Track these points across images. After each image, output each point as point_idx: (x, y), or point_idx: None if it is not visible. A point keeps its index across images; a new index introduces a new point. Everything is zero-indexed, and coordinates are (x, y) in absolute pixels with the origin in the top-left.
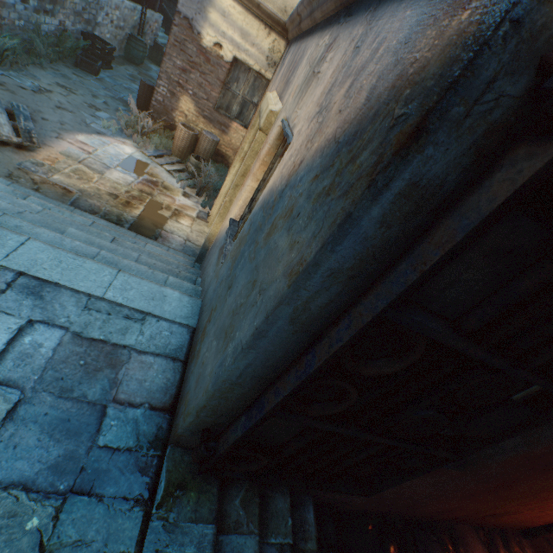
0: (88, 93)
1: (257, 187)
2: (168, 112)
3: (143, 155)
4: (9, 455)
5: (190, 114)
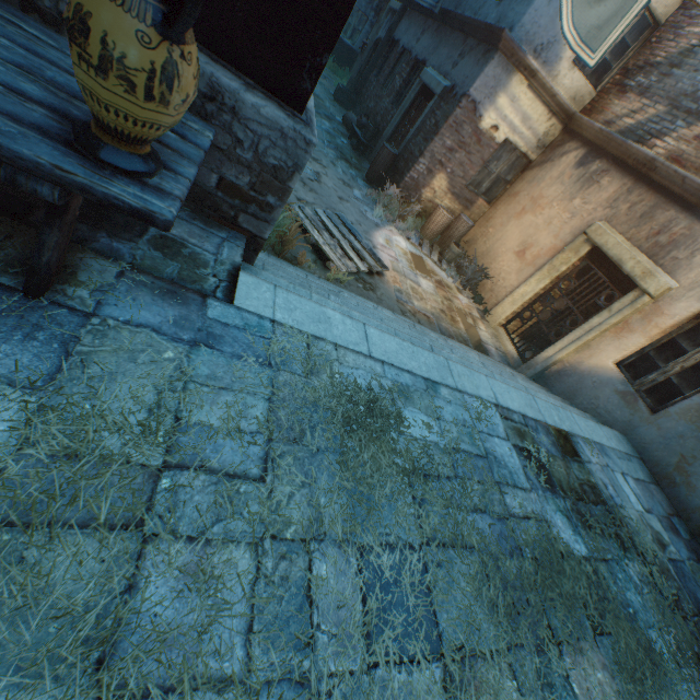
0: (326, 160)
1: (646, 344)
2: (418, 188)
3: (410, 245)
4: (678, 546)
5: (439, 190)
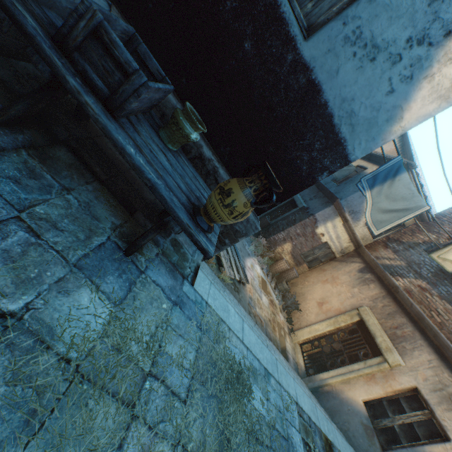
0: None
1: (383, 396)
2: (275, 244)
3: (262, 272)
4: None
5: (286, 250)
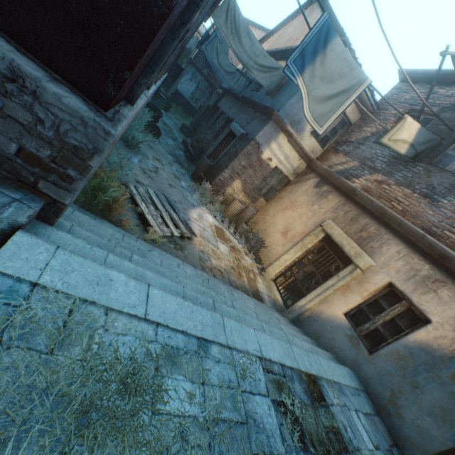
0: (166, 161)
1: (361, 301)
2: (223, 186)
3: (215, 220)
4: None
5: (237, 189)
